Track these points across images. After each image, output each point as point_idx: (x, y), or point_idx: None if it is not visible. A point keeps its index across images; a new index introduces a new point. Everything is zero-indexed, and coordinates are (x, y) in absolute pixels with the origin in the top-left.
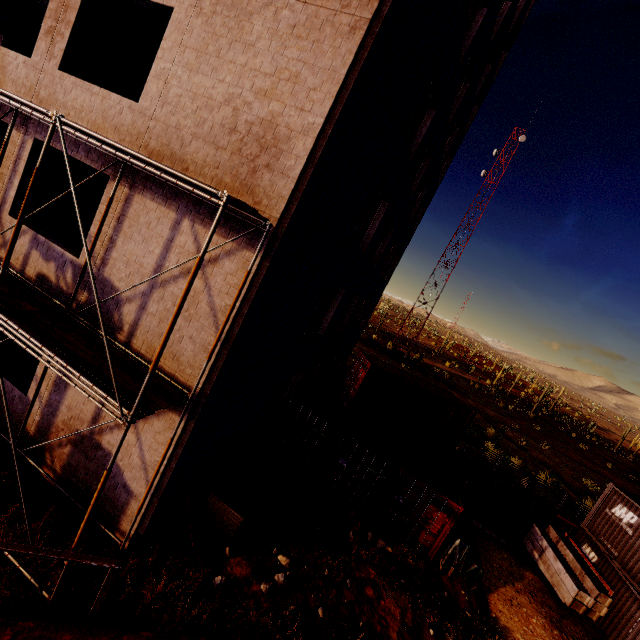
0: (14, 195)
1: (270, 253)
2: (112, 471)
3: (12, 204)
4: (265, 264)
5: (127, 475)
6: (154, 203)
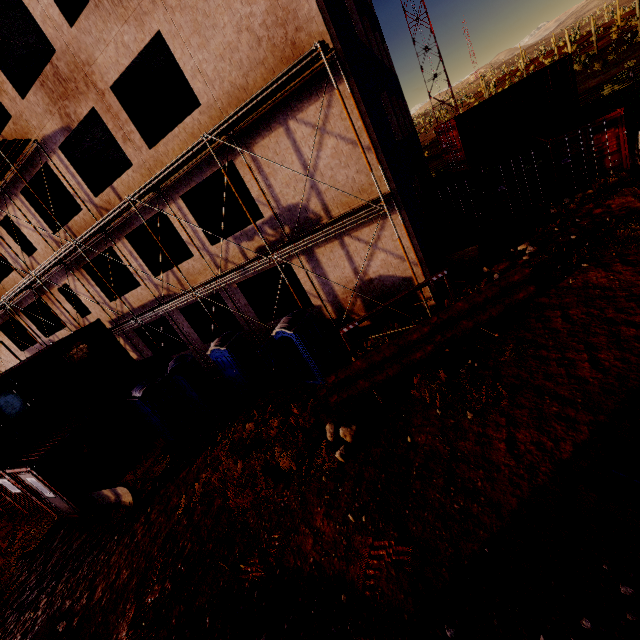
0: (204, 235)
1: (348, 74)
2: (390, 282)
3: (207, 240)
4: (352, 83)
5: (399, 274)
6: (266, 139)
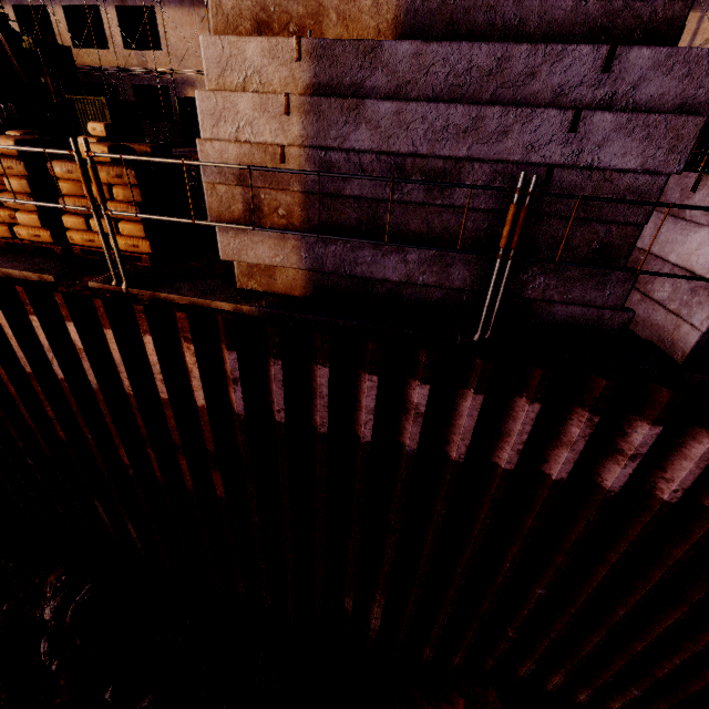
0: None
1: None
2: None
3: None
4: None
5: None
6: None
